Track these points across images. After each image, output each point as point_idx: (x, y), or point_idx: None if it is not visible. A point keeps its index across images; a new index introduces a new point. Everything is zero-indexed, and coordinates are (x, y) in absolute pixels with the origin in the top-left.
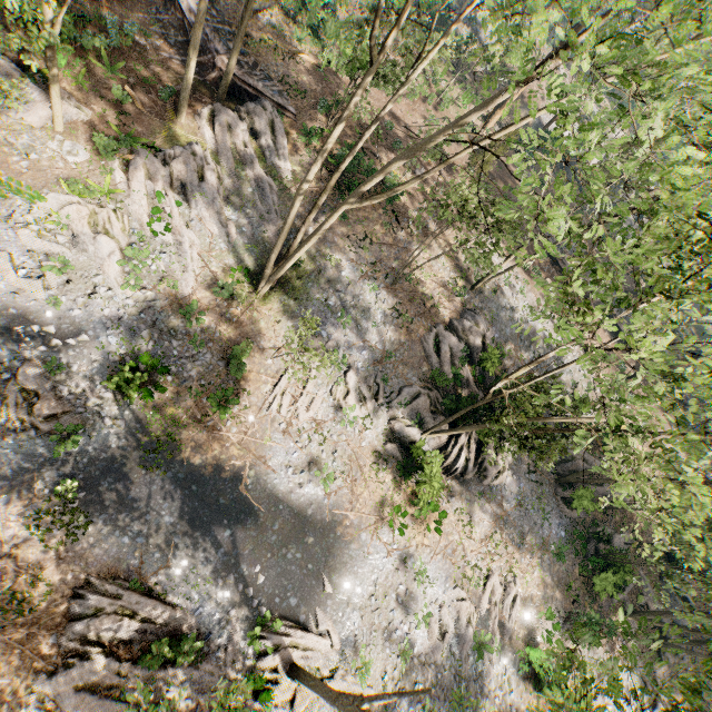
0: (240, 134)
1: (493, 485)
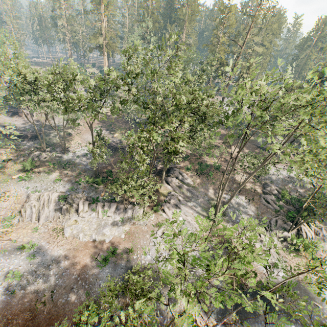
0: (175, 181)
1: (323, 234)
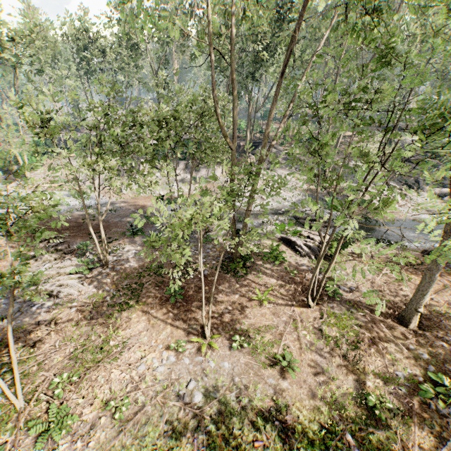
0: None
1: None
